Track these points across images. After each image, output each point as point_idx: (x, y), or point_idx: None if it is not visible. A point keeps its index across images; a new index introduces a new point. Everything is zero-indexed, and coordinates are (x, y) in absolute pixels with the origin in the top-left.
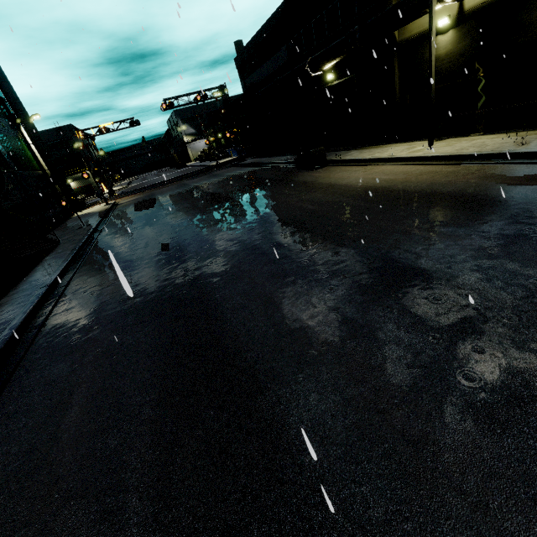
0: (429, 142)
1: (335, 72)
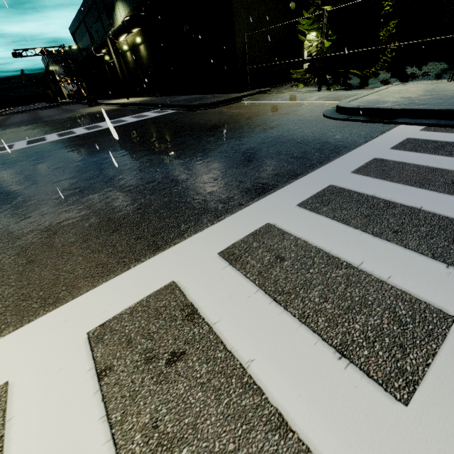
0: (127, 98)
1: (108, 56)
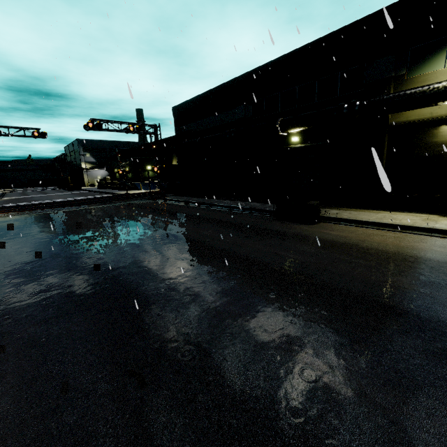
0: None
1: (301, 136)
